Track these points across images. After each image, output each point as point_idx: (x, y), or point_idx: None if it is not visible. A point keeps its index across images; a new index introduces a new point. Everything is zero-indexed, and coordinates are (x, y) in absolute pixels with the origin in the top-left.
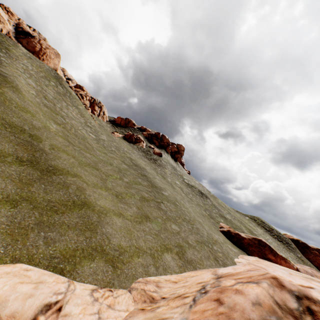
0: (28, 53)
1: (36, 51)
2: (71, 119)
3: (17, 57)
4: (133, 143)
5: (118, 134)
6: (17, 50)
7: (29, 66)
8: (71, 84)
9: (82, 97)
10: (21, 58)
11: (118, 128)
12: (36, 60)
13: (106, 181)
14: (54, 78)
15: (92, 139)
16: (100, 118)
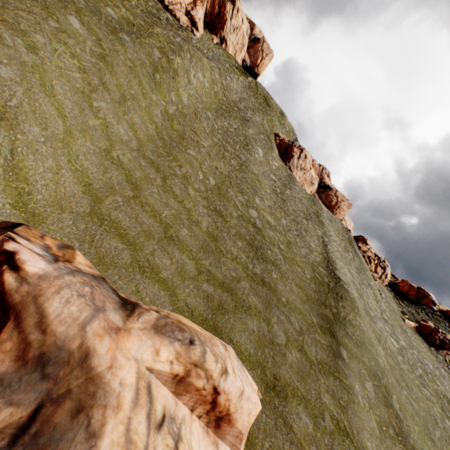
0: (326, 210)
1: (332, 205)
2: (376, 320)
3: (328, 230)
4: (435, 346)
5: (410, 323)
6: (324, 216)
7: (336, 239)
8: (351, 233)
9: (369, 260)
10: (329, 230)
11: (404, 303)
12: (332, 218)
13: None
14: (348, 243)
15: (396, 352)
16: (379, 282)
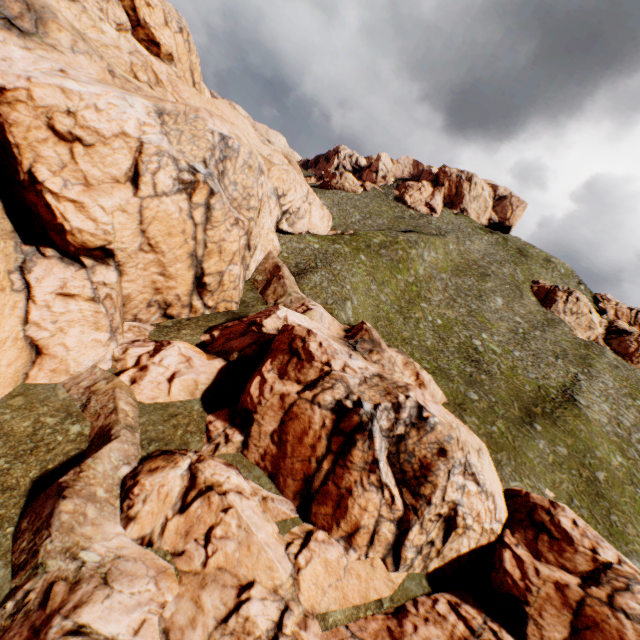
0: (615, 357)
1: (628, 352)
2: None
3: (597, 372)
4: None
5: None
6: (600, 361)
7: (610, 381)
8: None
9: None
10: (602, 372)
11: None
12: (624, 366)
13: None
14: None
15: None
16: None
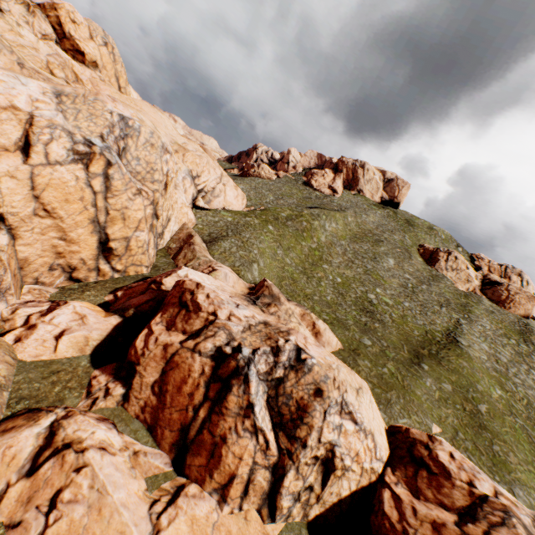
0: (490, 304)
1: (501, 299)
2: (526, 388)
3: (476, 317)
4: None
5: None
6: (478, 308)
7: (487, 324)
8: None
9: None
10: (480, 317)
11: None
12: (498, 311)
13: None
14: (517, 331)
15: None
16: None
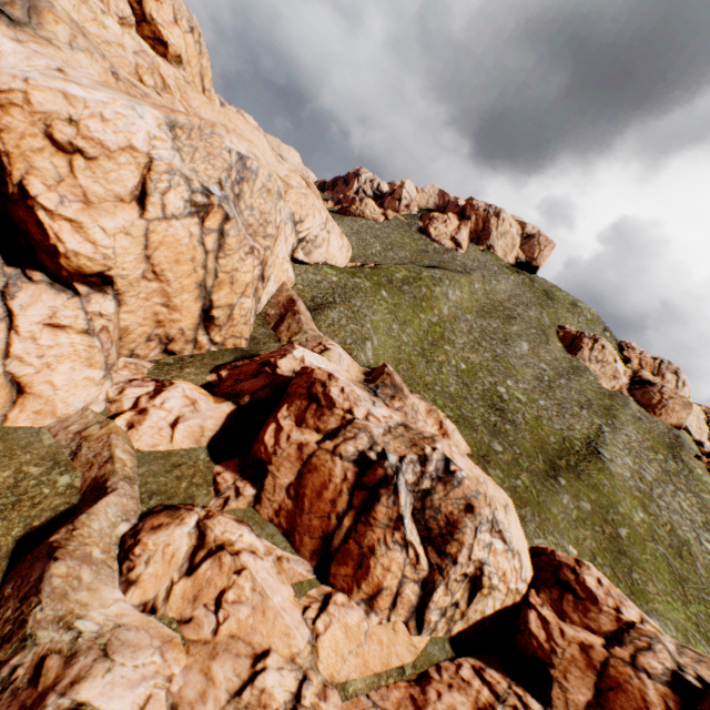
0: (638, 409)
1: (651, 403)
2: (671, 512)
3: (621, 424)
4: None
5: None
6: (624, 412)
7: (633, 434)
8: (706, 447)
9: None
10: (625, 424)
11: None
12: (647, 418)
13: (688, 603)
14: (666, 445)
15: (702, 551)
16: None
